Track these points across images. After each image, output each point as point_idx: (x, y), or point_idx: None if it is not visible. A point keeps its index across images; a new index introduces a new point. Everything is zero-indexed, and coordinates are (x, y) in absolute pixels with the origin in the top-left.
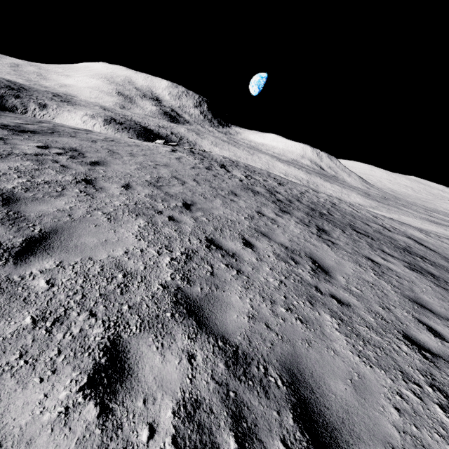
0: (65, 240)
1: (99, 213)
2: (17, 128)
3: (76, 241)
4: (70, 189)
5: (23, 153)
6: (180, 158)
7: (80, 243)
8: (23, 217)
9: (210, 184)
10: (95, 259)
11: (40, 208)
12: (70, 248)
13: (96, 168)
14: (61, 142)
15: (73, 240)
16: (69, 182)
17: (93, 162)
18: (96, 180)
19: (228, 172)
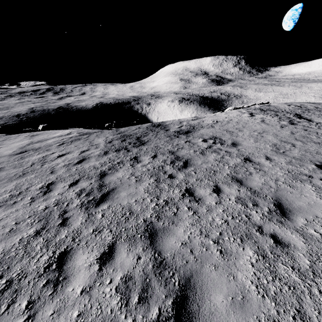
0: (289, 204)
1: (280, 183)
2: (182, 131)
3: (295, 205)
4: (248, 167)
5: (204, 148)
6: (264, 121)
7: (298, 205)
8: (256, 191)
9: (311, 140)
10: (319, 217)
11: (254, 184)
12: (298, 210)
13: (239, 148)
14: (204, 134)
15: (293, 204)
16: (242, 163)
17: (232, 144)
18: (250, 158)
19: (309, 121)
